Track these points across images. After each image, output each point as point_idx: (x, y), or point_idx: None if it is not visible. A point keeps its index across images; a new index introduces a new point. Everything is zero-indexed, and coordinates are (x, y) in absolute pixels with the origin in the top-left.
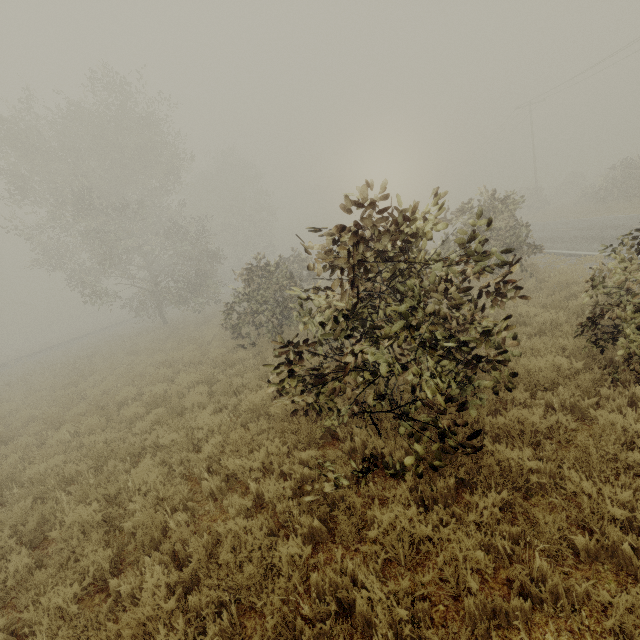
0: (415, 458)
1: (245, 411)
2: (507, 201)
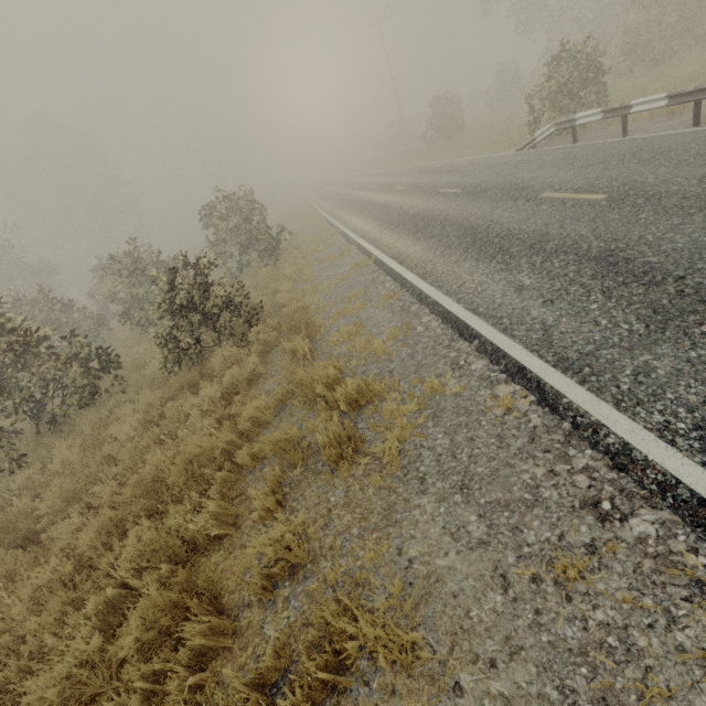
0: (7, 462)
1: None
2: (250, 193)
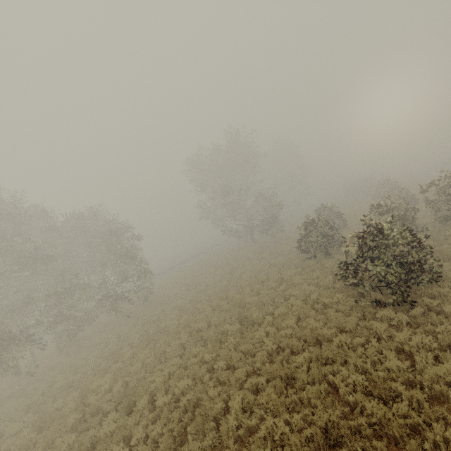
0: (392, 299)
1: (321, 286)
2: None
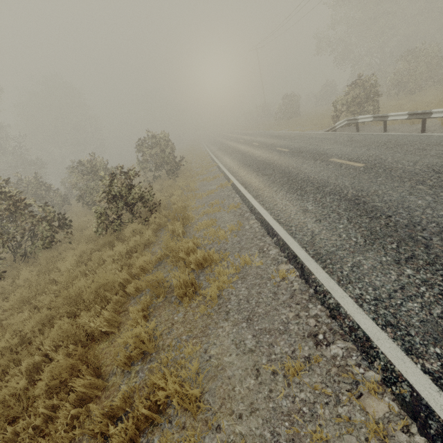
0: None
1: None
2: (166, 136)
